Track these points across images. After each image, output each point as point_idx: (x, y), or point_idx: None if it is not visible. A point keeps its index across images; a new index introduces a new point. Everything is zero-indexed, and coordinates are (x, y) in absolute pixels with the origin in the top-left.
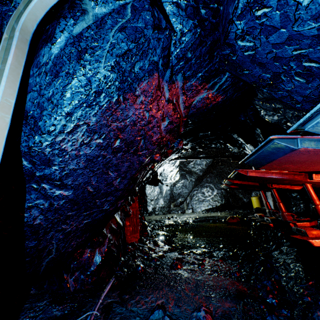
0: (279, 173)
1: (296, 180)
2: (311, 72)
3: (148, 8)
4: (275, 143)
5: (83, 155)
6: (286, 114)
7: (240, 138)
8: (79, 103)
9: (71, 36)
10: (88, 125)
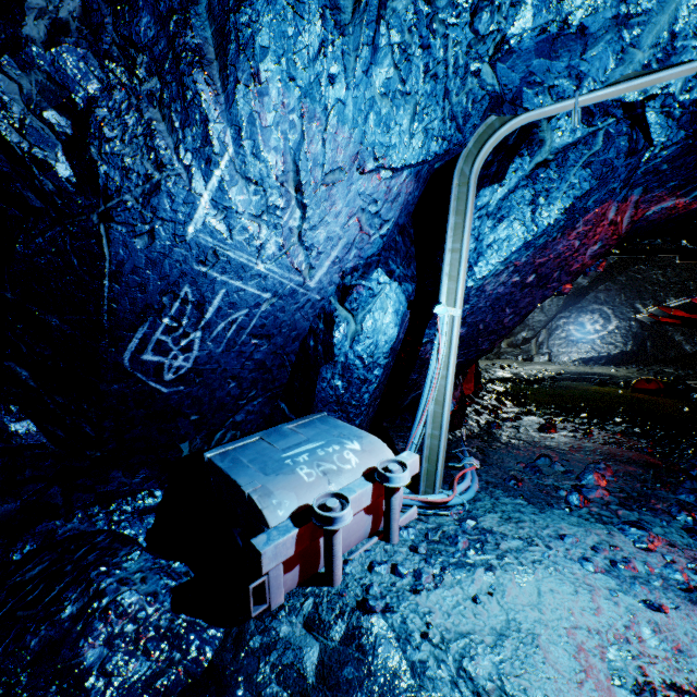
0: None
1: None
2: None
3: (626, 131)
4: None
5: (495, 294)
6: None
7: None
8: (519, 249)
9: (524, 177)
10: (515, 266)
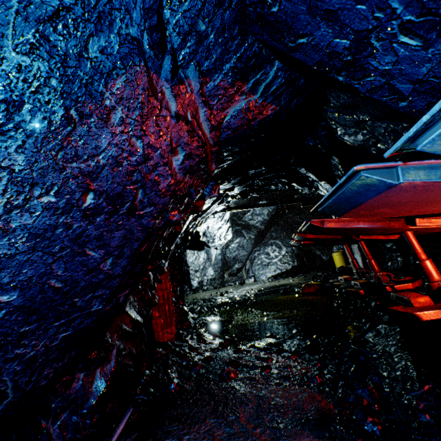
0: (368, 221)
1: (392, 228)
2: (437, 15)
3: None
4: (363, 177)
5: (20, 228)
6: (376, 130)
7: (310, 173)
8: None
9: None
10: (11, 170)
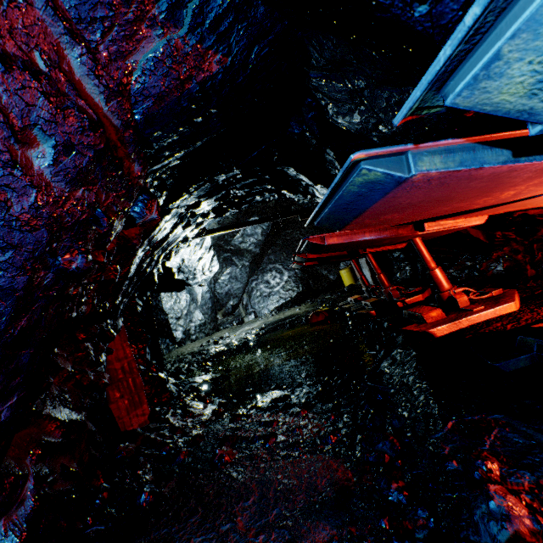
0: (375, 230)
1: (401, 237)
2: None
3: None
4: (364, 171)
5: None
6: (376, 104)
7: (301, 175)
8: None
9: None
10: None
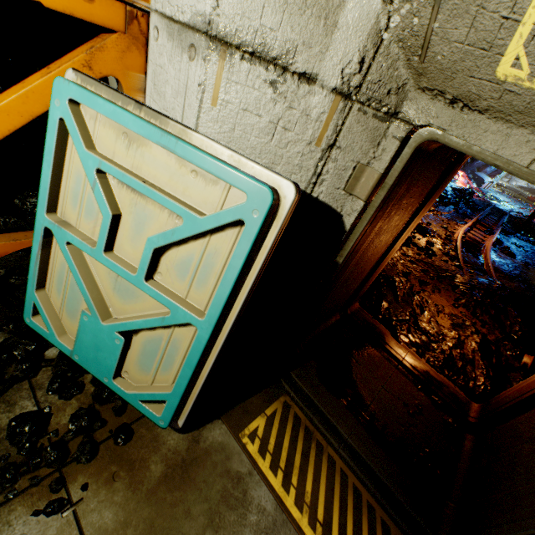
0: None
1: None
2: None
3: None
4: None
5: None
6: None
7: None
8: None
9: None
10: None
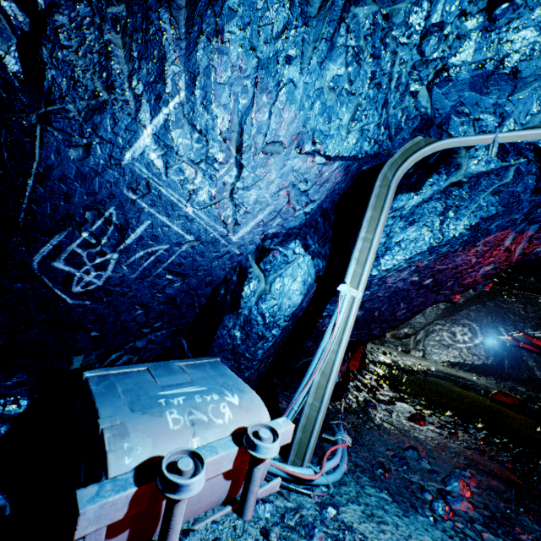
0: None
1: None
2: None
3: (535, 171)
4: None
5: (394, 287)
6: None
7: None
8: (423, 252)
9: (438, 191)
10: (417, 266)
